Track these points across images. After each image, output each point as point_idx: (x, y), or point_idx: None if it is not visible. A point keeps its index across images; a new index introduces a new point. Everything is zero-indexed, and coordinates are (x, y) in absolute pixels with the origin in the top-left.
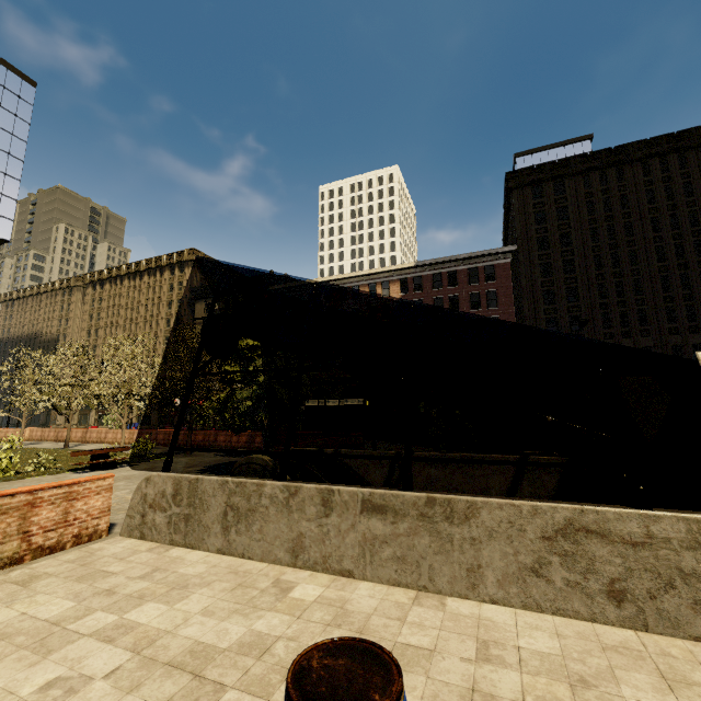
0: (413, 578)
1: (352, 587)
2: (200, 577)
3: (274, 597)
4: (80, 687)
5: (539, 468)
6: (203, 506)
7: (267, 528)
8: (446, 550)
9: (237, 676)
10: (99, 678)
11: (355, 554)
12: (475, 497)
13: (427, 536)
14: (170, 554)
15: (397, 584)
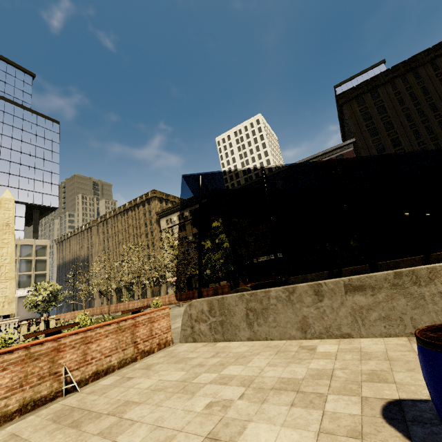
0: (400, 329)
1: (356, 342)
2: (249, 352)
3: (307, 353)
4: (229, 404)
5: (441, 260)
6: (230, 313)
7: (279, 318)
8: (421, 305)
9: (325, 388)
10: (236, 399)
11: (349, 322)
12: (433, 264)
13: (402, 298)
14: (218, 345)
15: (388, 335)
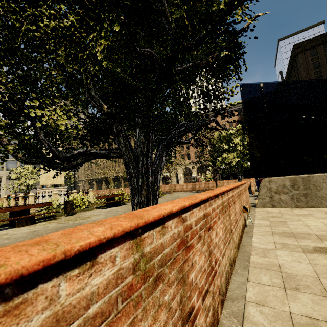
0: None
1: None
2: None
3: None
4: None
5: None
6: (316, 188)
7: None
8: None
9: None
10: None
11: None
12: None
13: None
14: (310, 209)
15: None
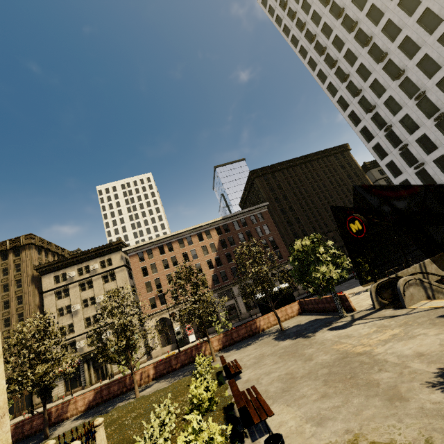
0: None
1: None
2: None
3: None
4: None
5: None
6: None
7: None
8: None
9: None
10: None
11: None
12: None
13: None
14: None
15: None
